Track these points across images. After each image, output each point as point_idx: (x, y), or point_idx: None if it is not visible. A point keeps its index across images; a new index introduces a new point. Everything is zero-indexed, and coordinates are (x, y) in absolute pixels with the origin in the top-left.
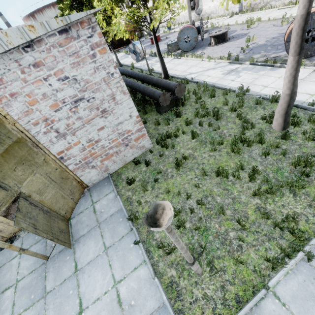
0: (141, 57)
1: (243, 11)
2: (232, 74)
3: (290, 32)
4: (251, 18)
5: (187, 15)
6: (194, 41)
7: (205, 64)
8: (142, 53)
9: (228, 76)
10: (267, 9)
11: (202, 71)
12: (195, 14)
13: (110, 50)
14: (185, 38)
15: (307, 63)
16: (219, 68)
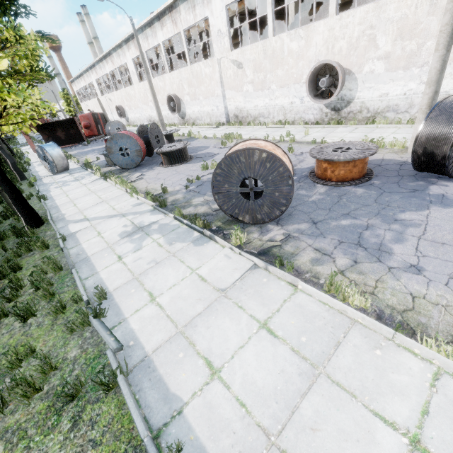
0: (59, 168)
1: (231, 123)
2: (133, 238)
3: (213, 178)
4: (231, 134)
5: (170, 116)
6: (136, 155)
7: (123, 202)
8: (59, 163)
9: (124, 241)
10: (256, 125)
11: (104, 216)
12: (179, 116)
13: None
14: (126, 148)
15: (254, 237)
16: (130, 216)
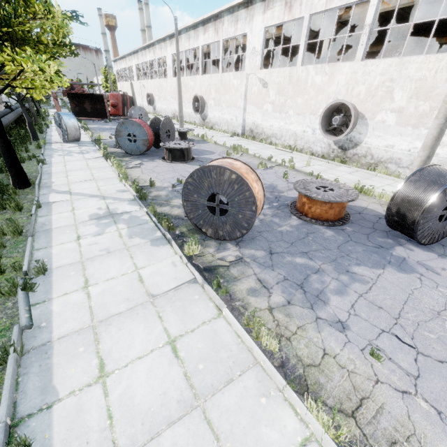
0: (71, 138)
1: (245, 135)
2: (100, 222)
3: (185, 185)
4: (239, 146)
5: (193, 115)
6: (142, 144)
7: (110, 185)
8: (72, 133)
9: (91, 222)
10: (268, 144)
11: (86, 194)
12: (200, 117)
13: (77, 115)
14: (135, 135)
15: (209, 251)
16: (109, 200)
